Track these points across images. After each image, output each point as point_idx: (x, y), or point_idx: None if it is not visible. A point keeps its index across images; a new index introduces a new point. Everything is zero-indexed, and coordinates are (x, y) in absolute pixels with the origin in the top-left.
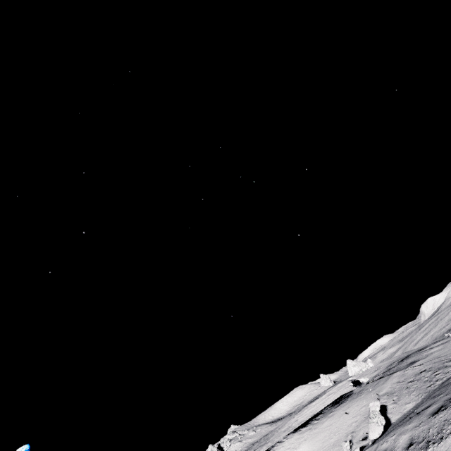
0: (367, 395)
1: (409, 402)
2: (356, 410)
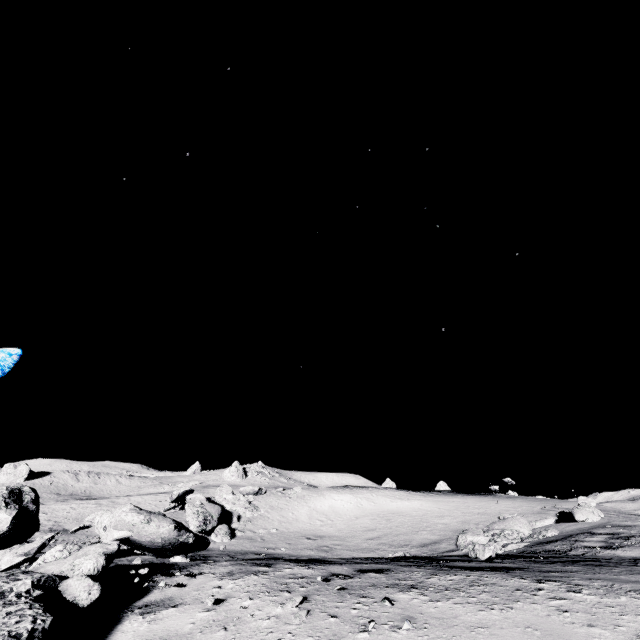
0: (529, 502)
1: None
2: (513, 505)
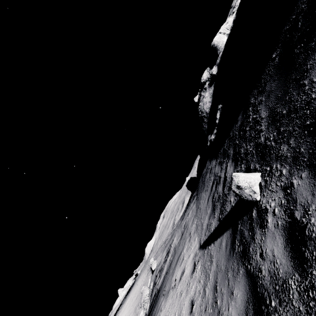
0: (144, 271)
1: (160, 257)
2: (141, 279)
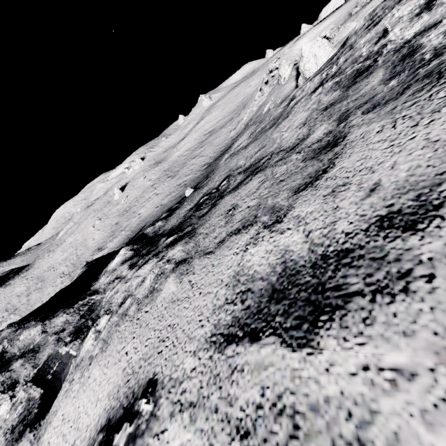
0: None
1: None
2: None
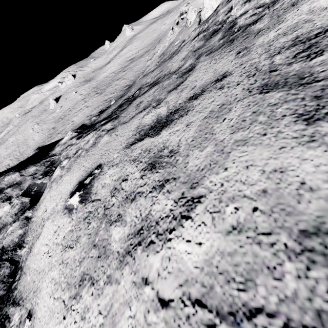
0: None
1: None
2: None
